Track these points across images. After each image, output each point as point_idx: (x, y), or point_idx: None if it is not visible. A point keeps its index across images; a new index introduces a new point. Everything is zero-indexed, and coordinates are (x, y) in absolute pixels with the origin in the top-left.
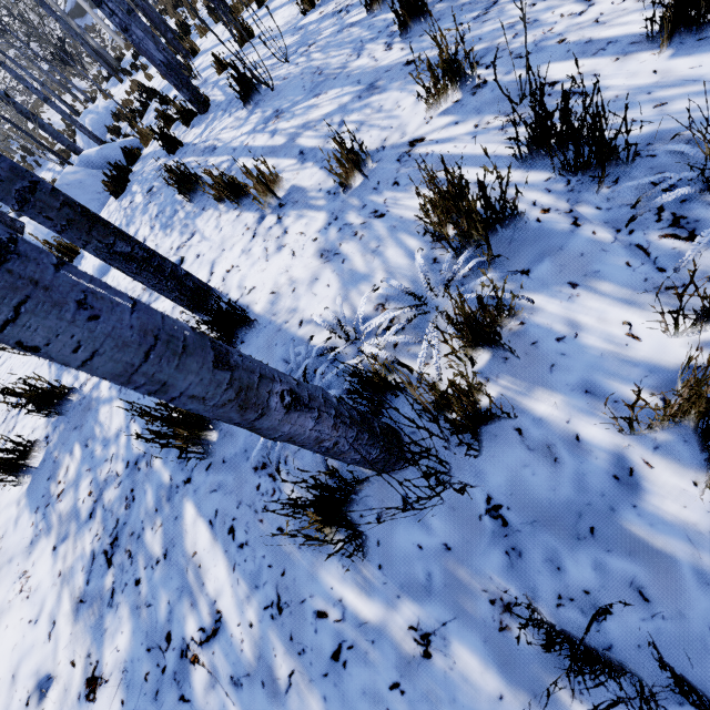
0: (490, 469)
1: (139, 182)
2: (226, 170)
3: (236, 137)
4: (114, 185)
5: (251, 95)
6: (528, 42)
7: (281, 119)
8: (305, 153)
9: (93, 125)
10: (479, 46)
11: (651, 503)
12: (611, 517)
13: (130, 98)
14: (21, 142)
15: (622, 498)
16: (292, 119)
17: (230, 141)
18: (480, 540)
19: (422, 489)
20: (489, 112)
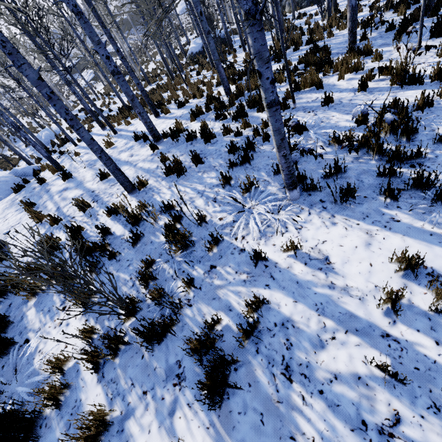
0: (16, 297)
1: (26, 190)
2: (43, 202)
3: (55, 190)
4: (17, 189)
5: (67, 177)
6: (106, 200)
7: (65, 192)
8: (59, 208)
9: (46, 136)
10: (103, 195)
11: (28, 303)
12: (22, 305)
13: (67, 130)
14: (4, 137)
15: (26, 303)
16: (66, 194)
17: (53, 191)
18: (4, 309)
19: (4, 300)
20: (87, 216)
